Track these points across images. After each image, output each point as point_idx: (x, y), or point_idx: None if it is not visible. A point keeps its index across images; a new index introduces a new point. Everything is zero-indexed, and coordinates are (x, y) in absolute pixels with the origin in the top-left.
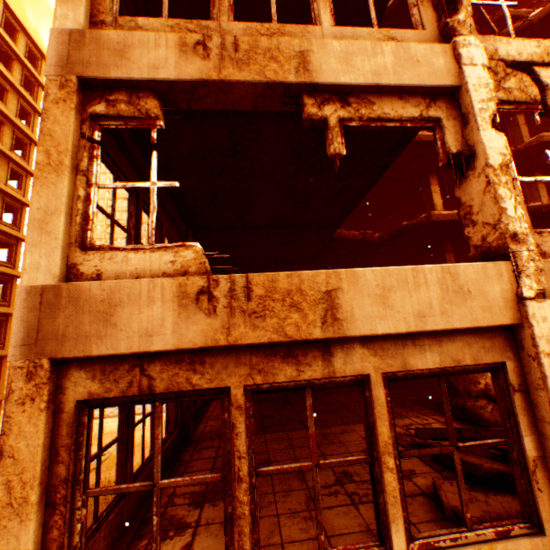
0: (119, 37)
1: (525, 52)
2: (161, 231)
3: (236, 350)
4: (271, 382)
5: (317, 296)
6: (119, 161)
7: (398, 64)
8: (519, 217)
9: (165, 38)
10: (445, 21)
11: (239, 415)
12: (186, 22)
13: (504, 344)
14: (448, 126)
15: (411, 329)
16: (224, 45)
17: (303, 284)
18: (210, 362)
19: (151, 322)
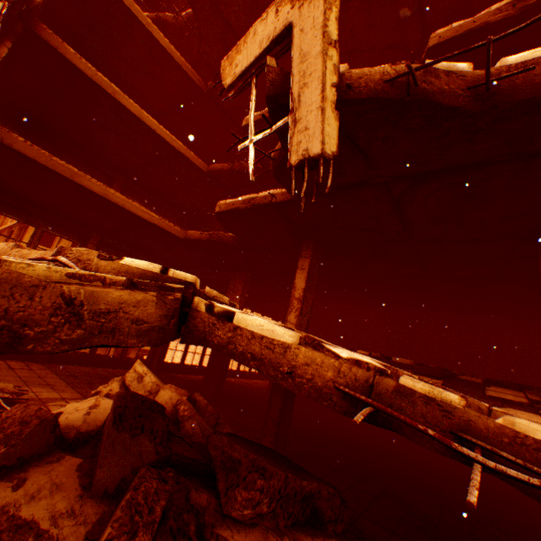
0: None
1: None
2: (37, 230)
3: None
4: None
5: None
6: None
7: None
8: None
9: None
10: None
11: None
12: None
13: None
14: None
15: None
16: None
17: None
18: None
19: None
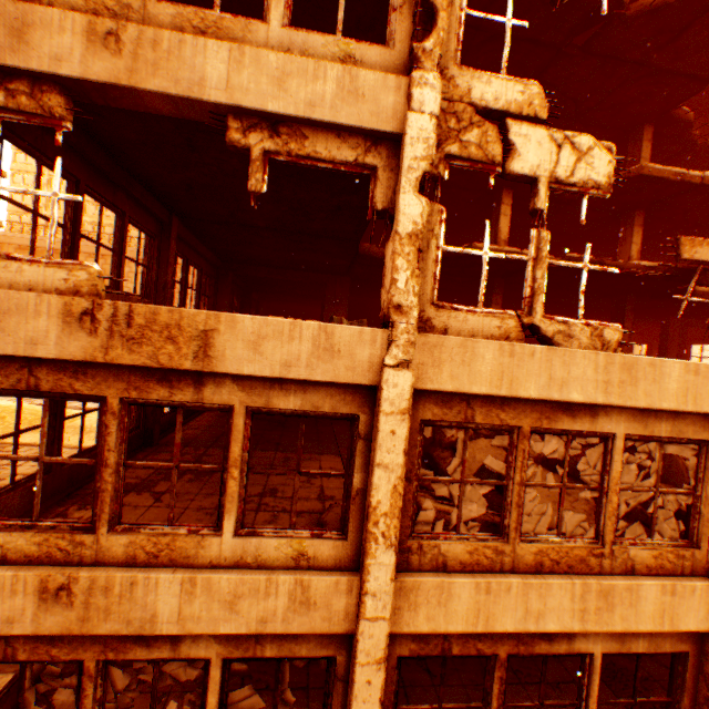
0: (19, 11)
1: (505, 98)
2: (122, 221)
3: (118, 367)
4: (146, 399)
5: (195, 333)
6: (42, 147)
7: (340, 95)
8: (410, 291)
9: (72, 20)
10: (413, 44)
11: (113, 419)
12: None
13: (364, 400)
14: (382, 178)
15: (275, 375)
16: (141, 41)
17: (184, 320)
18: (93, 374)
19: (37, 333)
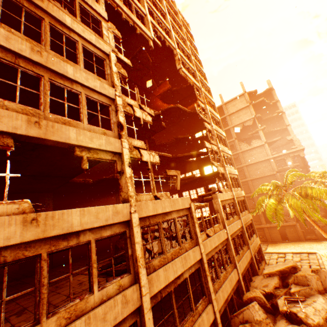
0: None
1: (138, 144)
2: None
3: (45, 239)
4: (58, 248)
5: (77, 217)
6: None
7: (106, 143)
8: (132, 191)
9: (21, 116)
10: (120, 132)
11: (45, 262)
12: (29, 109)
13: (127, 225)
14: (118, 163)
15: (104, 224)
16: (48, 125)
17: (73, 213)
18: (34, 245)
19: (10, 233)
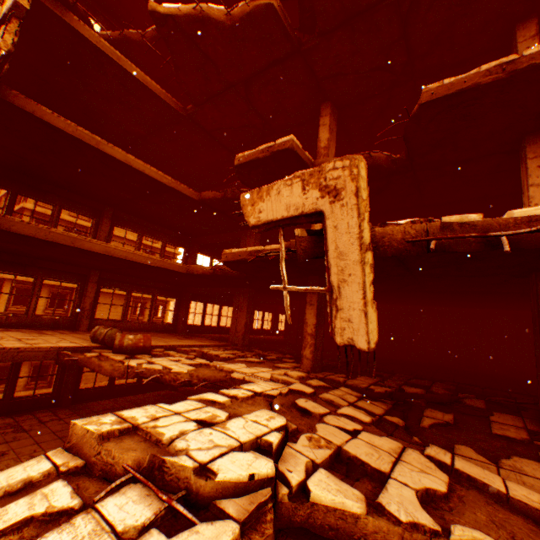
0: None
1: None
2: (37, 280)
3: None
4: None
5: None
6: None
7: None
8: None
9: None
10: None
11: None
12: None
13: None
14: None
15: None
16: None
17: None
18: None
19: None
